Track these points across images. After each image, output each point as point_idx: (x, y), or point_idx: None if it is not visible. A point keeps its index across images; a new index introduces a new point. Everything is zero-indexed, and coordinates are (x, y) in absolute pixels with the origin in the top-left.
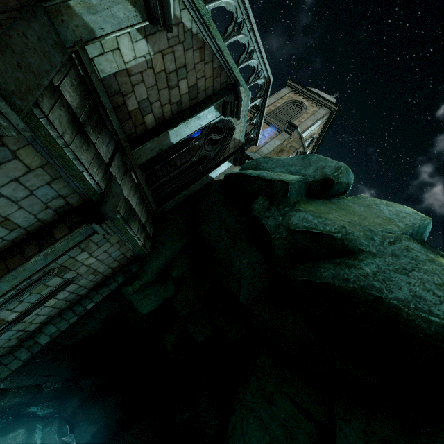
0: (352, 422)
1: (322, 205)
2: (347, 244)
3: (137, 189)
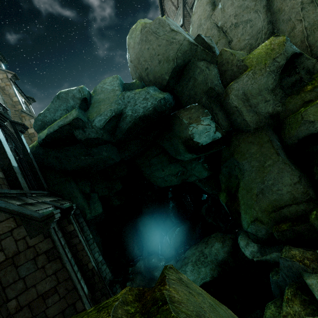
0: (164, 142)
1: (93, 108)
2: (118, 113)
3: (40, 196)
